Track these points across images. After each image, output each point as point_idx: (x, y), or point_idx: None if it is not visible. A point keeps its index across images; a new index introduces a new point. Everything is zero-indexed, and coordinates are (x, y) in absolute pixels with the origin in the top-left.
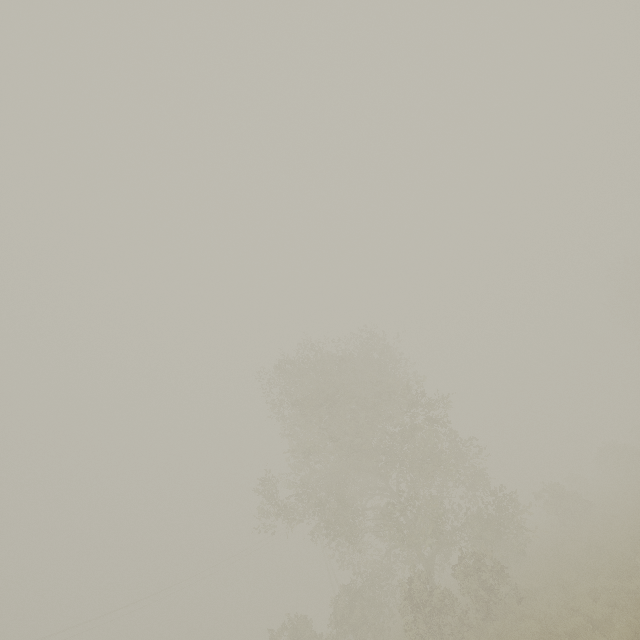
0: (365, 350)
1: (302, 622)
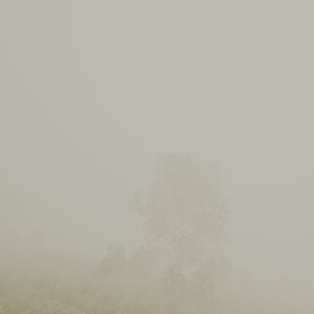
0: (207, 170)
1: (122, 250)
